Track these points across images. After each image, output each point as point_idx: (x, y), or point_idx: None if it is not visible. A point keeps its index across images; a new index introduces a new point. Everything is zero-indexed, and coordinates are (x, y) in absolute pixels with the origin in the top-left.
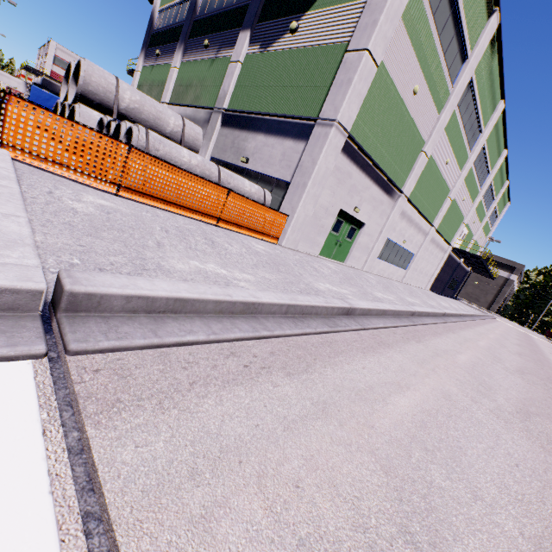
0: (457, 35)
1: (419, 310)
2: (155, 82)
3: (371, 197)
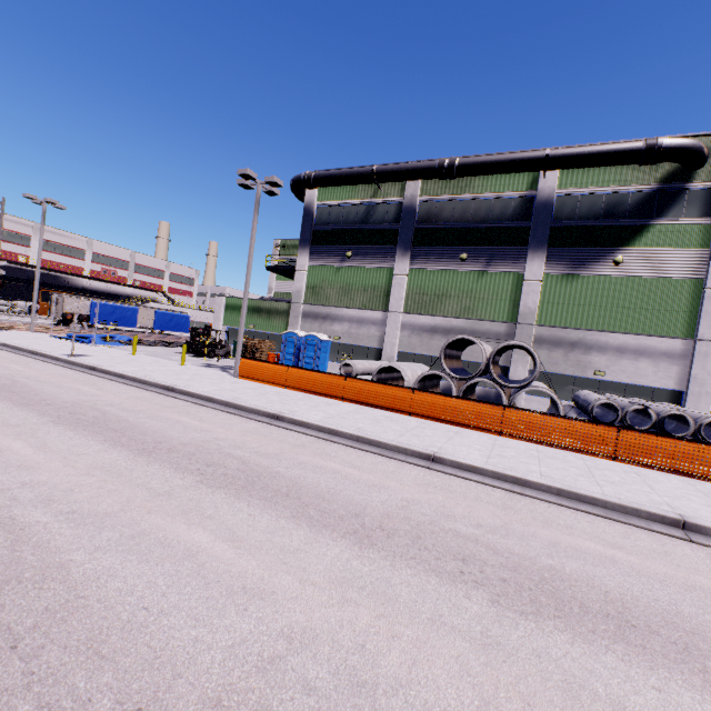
0: None
1: None
2: (355, 286)
3: None
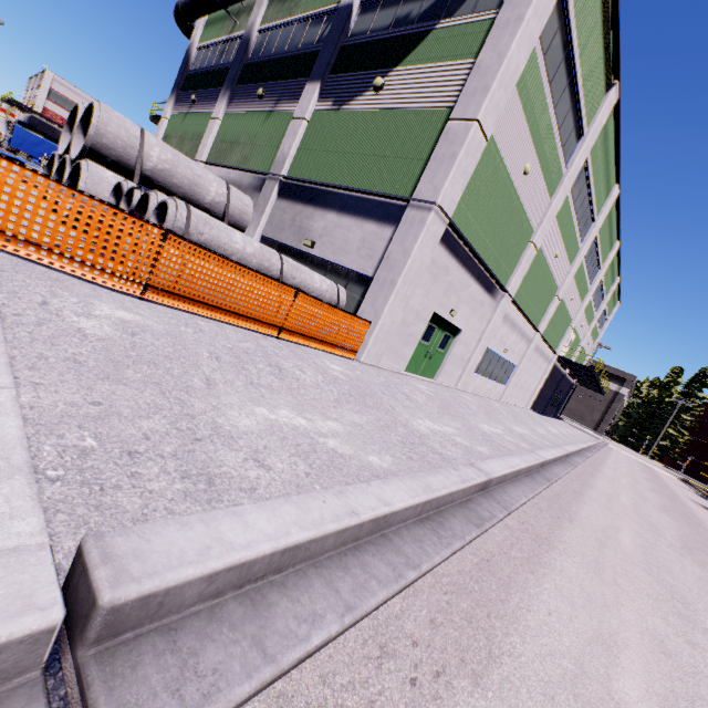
0: (573, 109)
1: (548, 458)
2: (188, 134)
3: (470, 298)
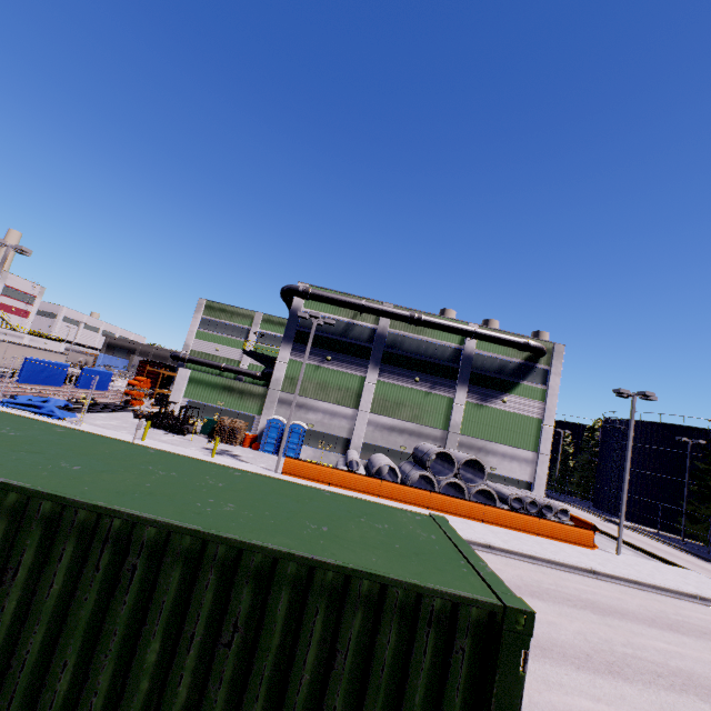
0: None
1: None
2: (331, 384)
3: None
